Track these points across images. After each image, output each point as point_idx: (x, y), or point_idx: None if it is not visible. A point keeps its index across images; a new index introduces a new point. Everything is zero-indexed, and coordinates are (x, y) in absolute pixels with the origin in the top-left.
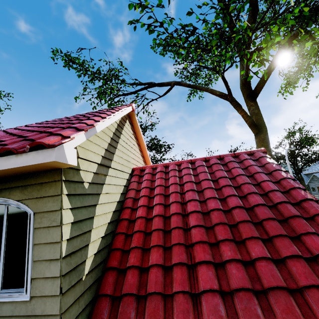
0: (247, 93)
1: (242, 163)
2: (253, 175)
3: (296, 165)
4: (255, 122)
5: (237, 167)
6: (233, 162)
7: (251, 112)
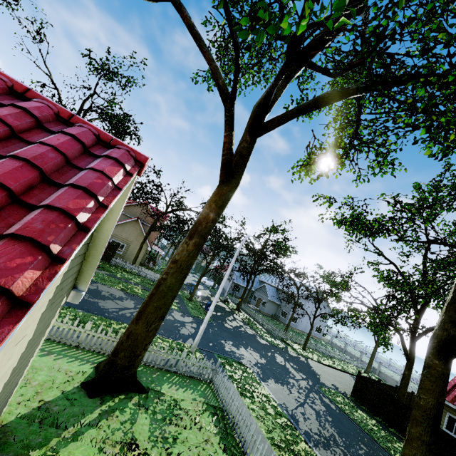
0: (254, 121)
1: (49, 136)
2: (4, 158)
3: (258, 266)
4: (233, 165)
5: (5, 121)
6: (23, 114)
7: (239, 150)
